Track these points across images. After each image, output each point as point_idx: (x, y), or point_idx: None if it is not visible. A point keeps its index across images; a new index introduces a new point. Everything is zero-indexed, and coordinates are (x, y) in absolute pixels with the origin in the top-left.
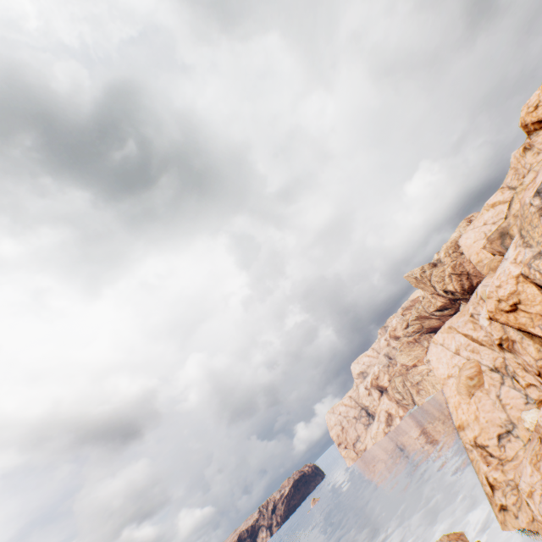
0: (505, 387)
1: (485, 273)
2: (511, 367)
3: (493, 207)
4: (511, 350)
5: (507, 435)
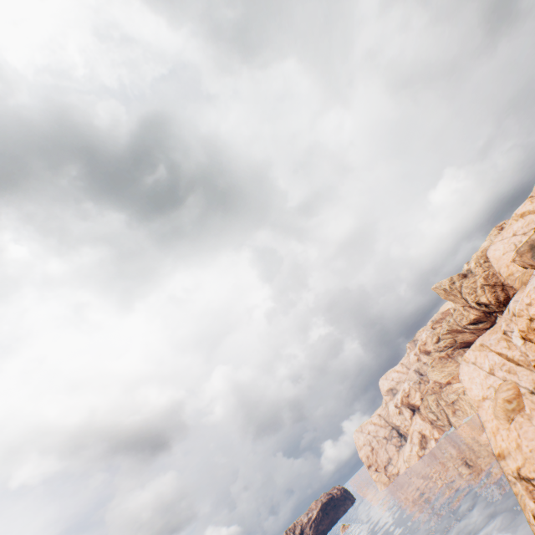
0: None
1: (517, 287)
2: None
3: (522, 216)
4: None
5: None
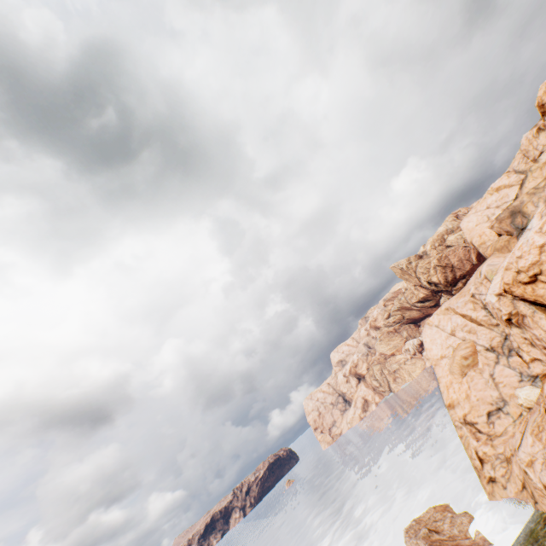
0: (499, 366)
1: (489, 254)
2: (516, 342)
3: (497, 190)
4: (520, 324)
5: (497, 412)
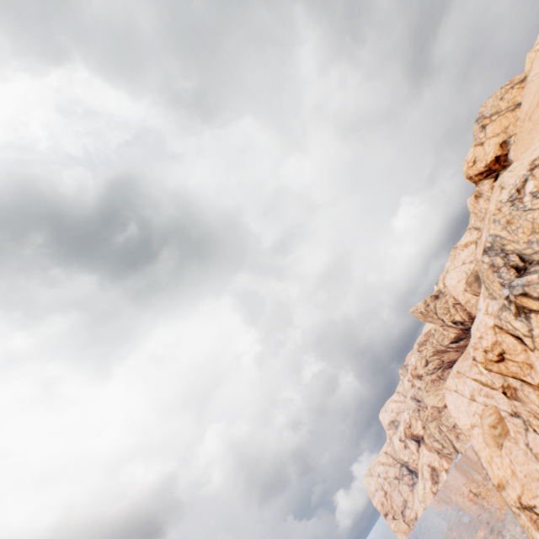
0: (530, 433)
1: (475, 313)
2: (524, 415)
3: (466, 246)
4: (515, 398)
5: None
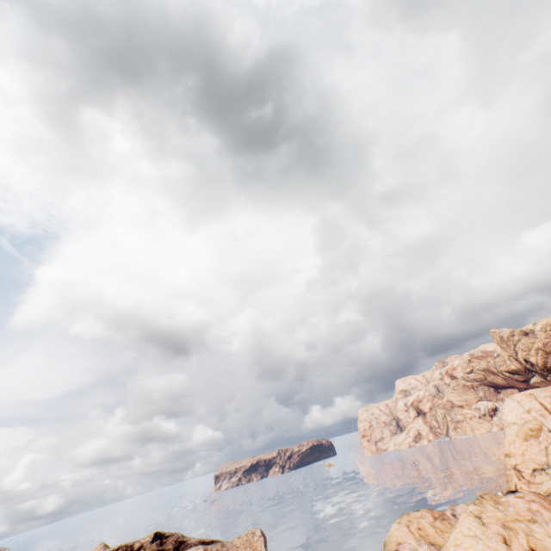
0: None
1: None
2: None
3: None
4: None
5: (540, 471)
